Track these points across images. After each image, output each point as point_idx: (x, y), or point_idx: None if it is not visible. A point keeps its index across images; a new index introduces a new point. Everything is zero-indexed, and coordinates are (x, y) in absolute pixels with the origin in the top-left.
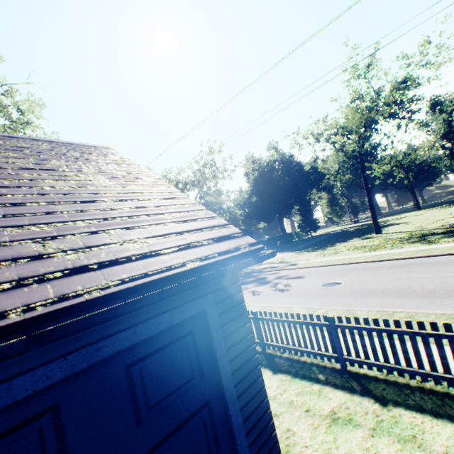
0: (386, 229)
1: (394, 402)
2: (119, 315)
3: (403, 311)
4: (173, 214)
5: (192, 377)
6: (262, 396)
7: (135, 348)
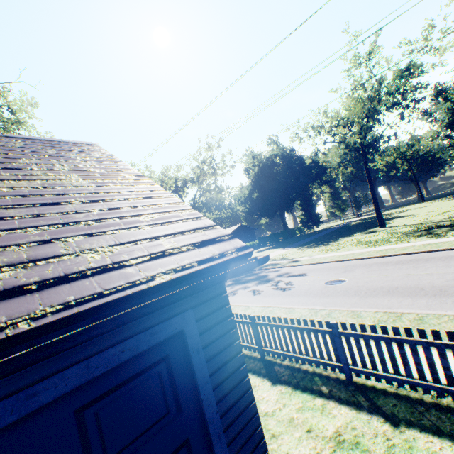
0: (391, 222)
1: (407, 422)
2: (52, 355)
3: (412, 312)
4: (151, 216)
5: (166, 413)
6: (255, 424)
7: (88, 386)
